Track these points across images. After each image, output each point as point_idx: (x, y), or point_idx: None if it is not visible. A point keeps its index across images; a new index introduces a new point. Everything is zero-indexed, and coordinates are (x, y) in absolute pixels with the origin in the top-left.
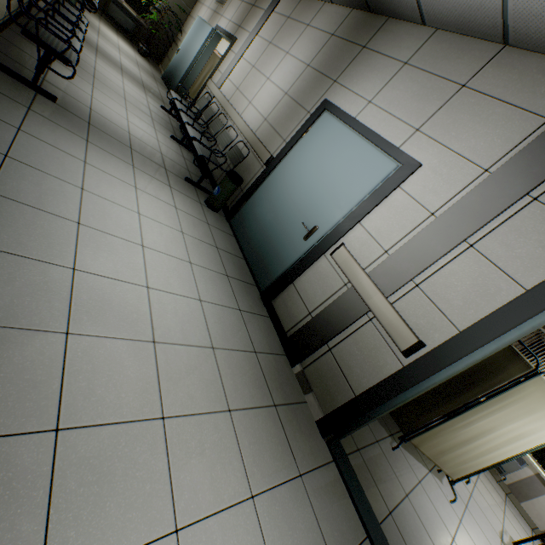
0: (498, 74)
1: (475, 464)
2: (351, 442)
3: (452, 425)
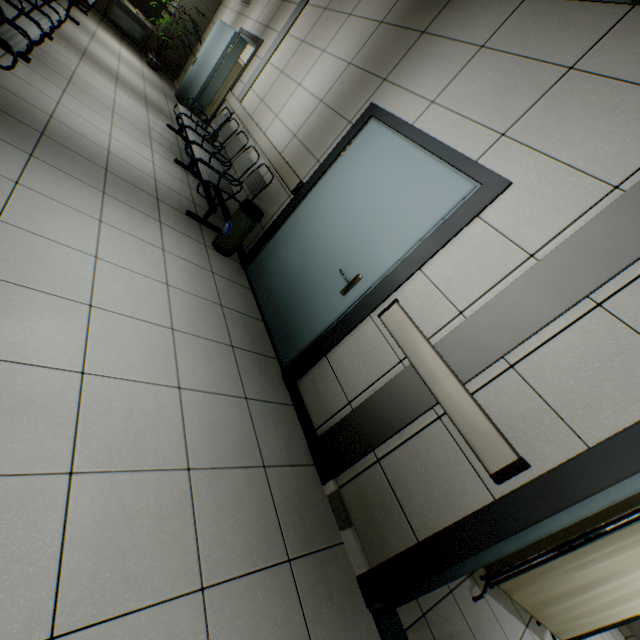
0: (625, 46)
1: (594, 620)
2: (412, 603)
3: (561, 565)
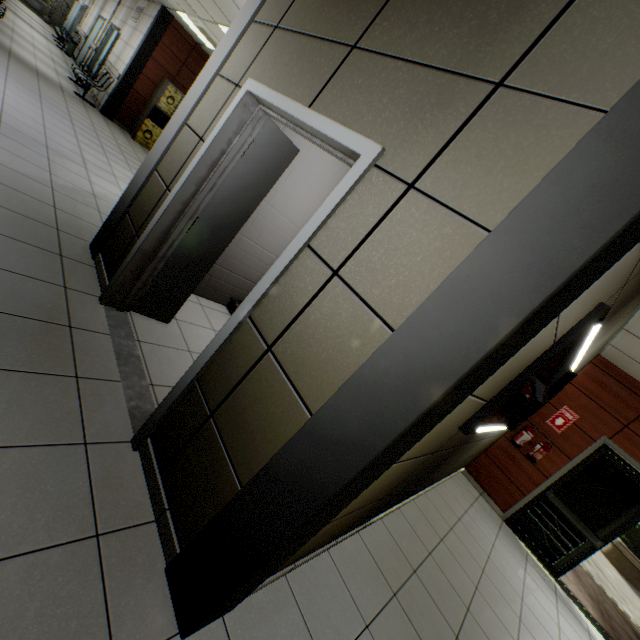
0: None
1: None
2: None
3: None
